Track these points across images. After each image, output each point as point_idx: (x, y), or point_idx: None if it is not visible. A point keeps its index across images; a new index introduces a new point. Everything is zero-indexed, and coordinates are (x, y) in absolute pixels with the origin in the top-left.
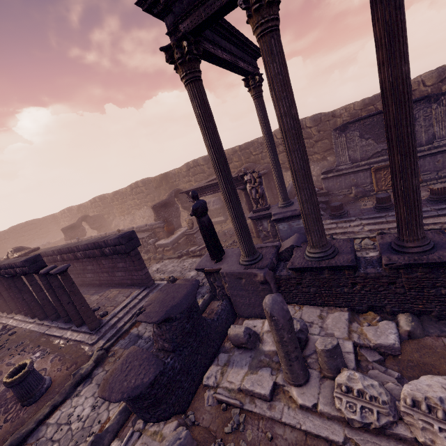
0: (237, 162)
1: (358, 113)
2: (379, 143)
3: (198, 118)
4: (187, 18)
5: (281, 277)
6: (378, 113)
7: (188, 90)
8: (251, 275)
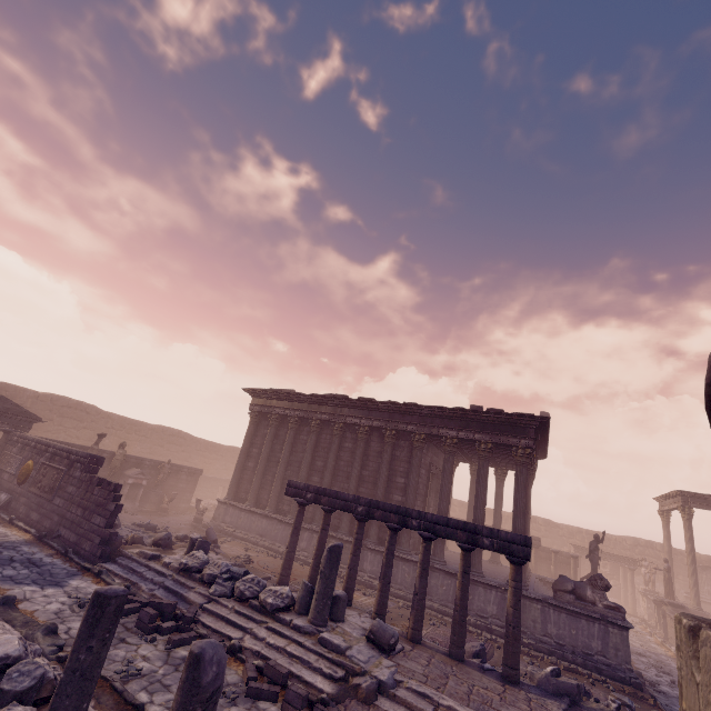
0: (579, 541)
1: (703, 563)
2: None
3: (688, 533)
4: (695, 504)
5: None
6: None
7: (686, 522)
8: (704, 615)
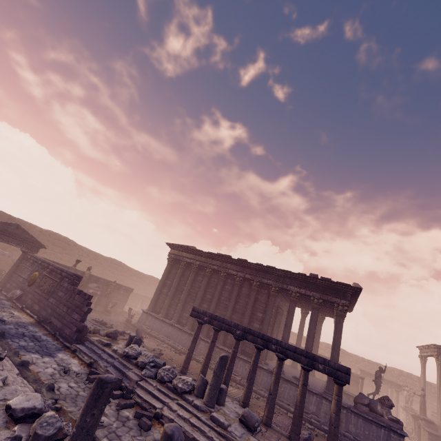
0: (363, 367)
1: None
2: None
3: (439, 374)
4: None
5: None
6: None
7: (439, 366)
8: None
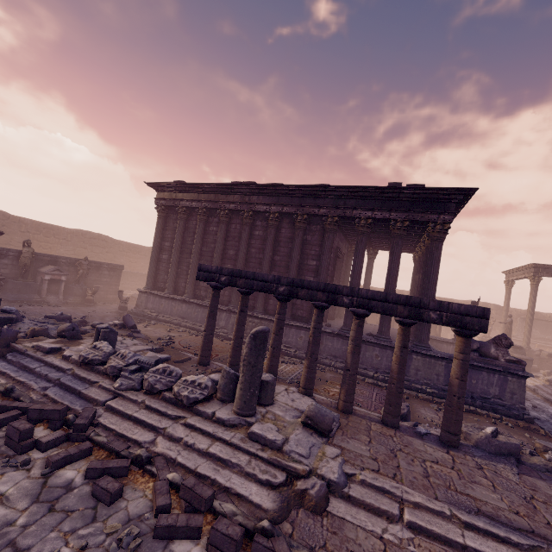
0: None
1: (522, 315)
2: (541, 334)
3: (533, 296)
4: (544, 273)
5: (540, 357)
6: (545, 321)
7: (534, 287)
8: (532, 351)
